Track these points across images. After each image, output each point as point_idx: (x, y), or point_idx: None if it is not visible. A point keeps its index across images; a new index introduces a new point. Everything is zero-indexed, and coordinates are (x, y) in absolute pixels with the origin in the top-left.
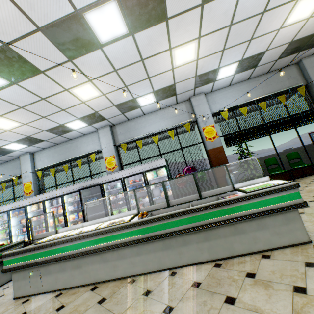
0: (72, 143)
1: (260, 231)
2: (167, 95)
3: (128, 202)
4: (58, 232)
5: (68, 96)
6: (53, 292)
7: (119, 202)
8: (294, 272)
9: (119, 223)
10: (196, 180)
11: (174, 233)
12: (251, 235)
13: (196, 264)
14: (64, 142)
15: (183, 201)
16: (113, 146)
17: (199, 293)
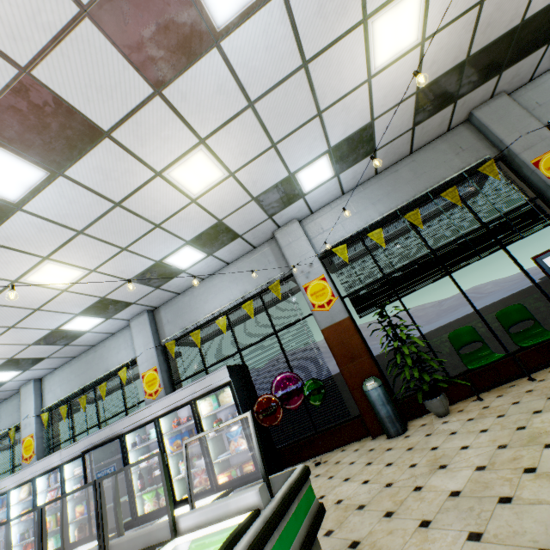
0: (96, 352)
1: None
2: (222, 241)
3: (169, 472)
4: None
5: (28, 289)
6: None
7: (155, 472)
8: None
9: None
10: (99, 504)
11: None
12: None
13: None
14: (83, 351)
15: None
16: (153, 349)
17: None
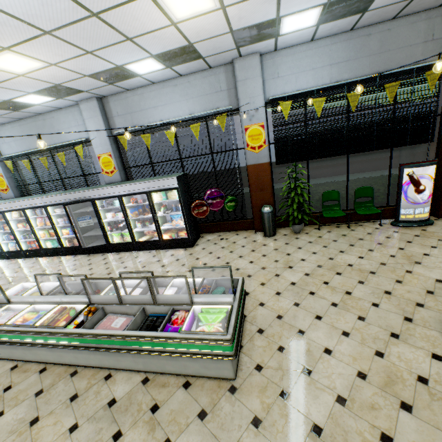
0: (44, 120)
1: (191, 362)
2: (184, 59)
3: (130, 227)
4: (12, 301)
5: None
6: (12, 360)
7: (120, 225)
8: (184, 420)
9: (55, 328)
10: (150, 286)
11: (107, 350)
12: (182, 363)
13: (132, 371)
14: (30, 116)
15: (138, 302)
16: (107, 138)
17: (106, 415)
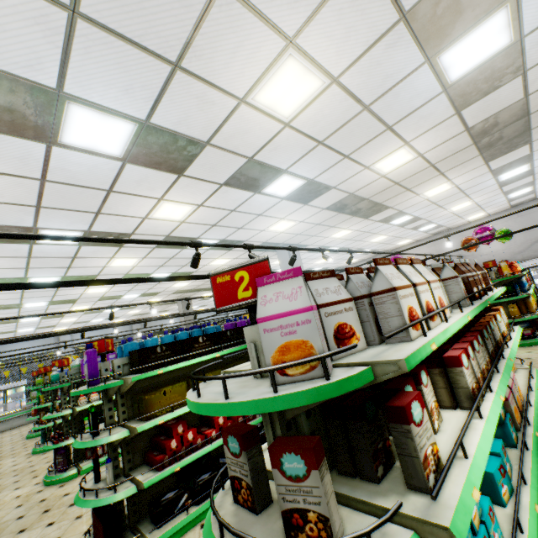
0: None
1: None
2: None
3: None
4: None
5: None
6: None
7: None
8: None
9: (17, 410)
10: None
11: None
12: None
13: None
14: None
15: None
16: None
17: None
